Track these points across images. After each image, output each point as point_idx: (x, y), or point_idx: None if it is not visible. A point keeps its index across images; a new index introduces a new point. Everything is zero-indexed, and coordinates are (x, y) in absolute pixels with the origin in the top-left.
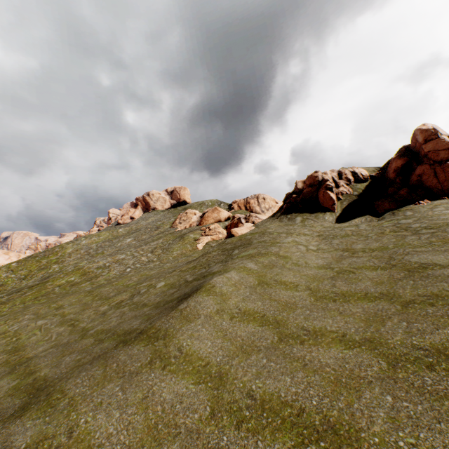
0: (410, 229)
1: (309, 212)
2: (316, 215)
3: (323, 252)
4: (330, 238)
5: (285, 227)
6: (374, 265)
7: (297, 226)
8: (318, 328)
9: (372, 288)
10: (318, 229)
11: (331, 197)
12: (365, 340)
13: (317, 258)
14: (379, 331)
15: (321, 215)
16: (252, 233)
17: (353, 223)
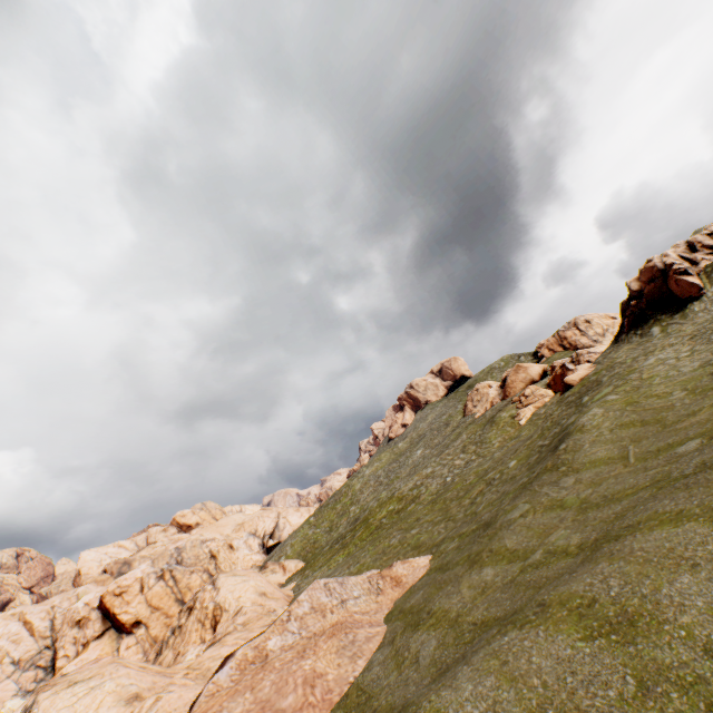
0: None
1: (667, 315)
2: (679, 315)
3: (701, 354)
4: (708, 335)
5: (639, 347)
6: None
7: (656, 339)
8: (696, 410)
9: None
10: (689, 331)
11: (690, 283)
12: None
13: (692, 364)
14: None
15: (688, 312)
16: (596, 373)
17: None
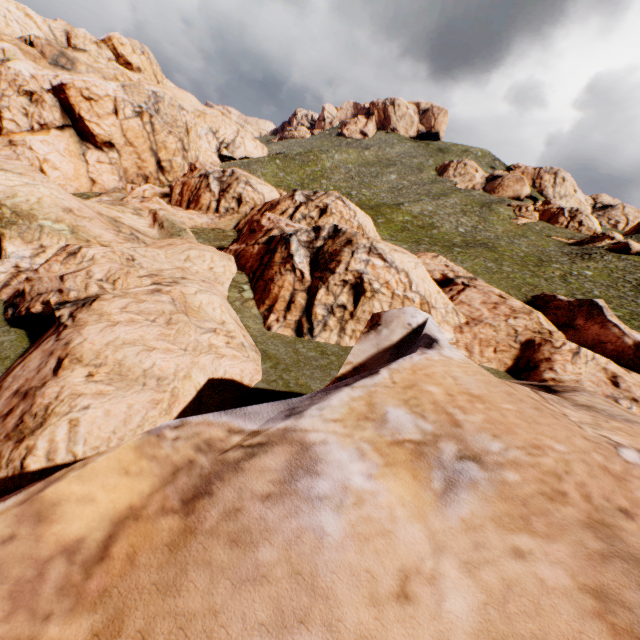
0: None
1: None
2: None
3: None
4: None
5: None
6: None
7: None
8: None
9: None
10: None
11: None
12: None
13: None
14: None
15: None
16: None
17: None
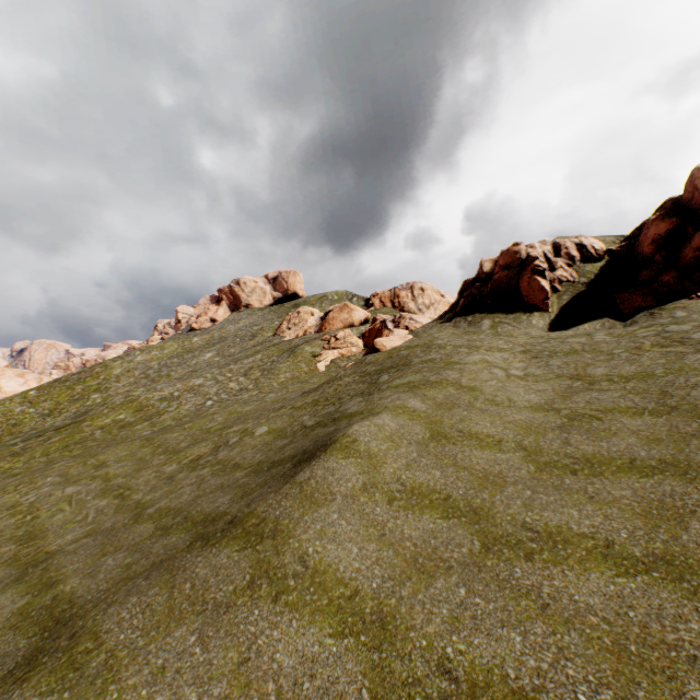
0: (689, 342)
1: (504, 312)
2: (515, 317)
3: (536, 380)
4: (545, 356)
5: (465, 337)
6: (636, 406)
7: (485, 335)
8: (555, 527)
9: (642, 450)
10: (522, 341)
11: (542, 287)
12: (654, 558)
13: (527, 391)
14: (680, 540)
15: (525, 317)
16: (410, 347)
17: (581, 330)
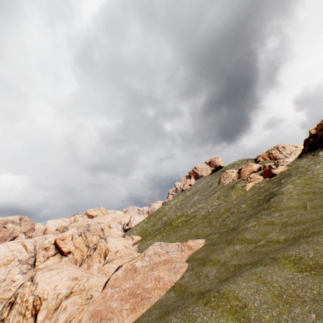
0: None
1: None
2: None
3: None
4: None
5: (312, 160)
6: None
7: (321, 157)
8: None
9: None
10: None
11: None
12: None
13: None
14: None
15: None
16: (288, 170)
17: None
